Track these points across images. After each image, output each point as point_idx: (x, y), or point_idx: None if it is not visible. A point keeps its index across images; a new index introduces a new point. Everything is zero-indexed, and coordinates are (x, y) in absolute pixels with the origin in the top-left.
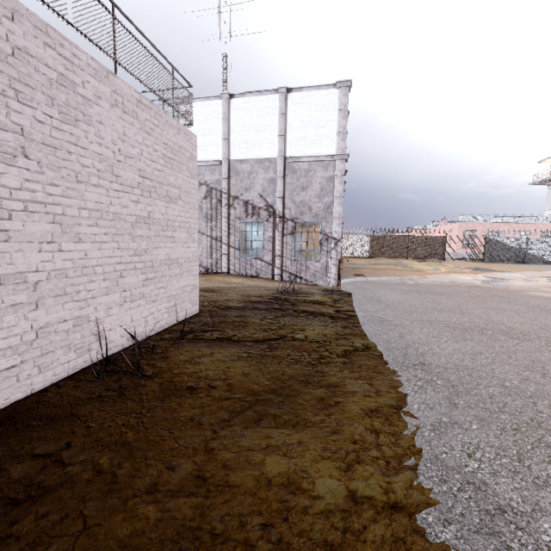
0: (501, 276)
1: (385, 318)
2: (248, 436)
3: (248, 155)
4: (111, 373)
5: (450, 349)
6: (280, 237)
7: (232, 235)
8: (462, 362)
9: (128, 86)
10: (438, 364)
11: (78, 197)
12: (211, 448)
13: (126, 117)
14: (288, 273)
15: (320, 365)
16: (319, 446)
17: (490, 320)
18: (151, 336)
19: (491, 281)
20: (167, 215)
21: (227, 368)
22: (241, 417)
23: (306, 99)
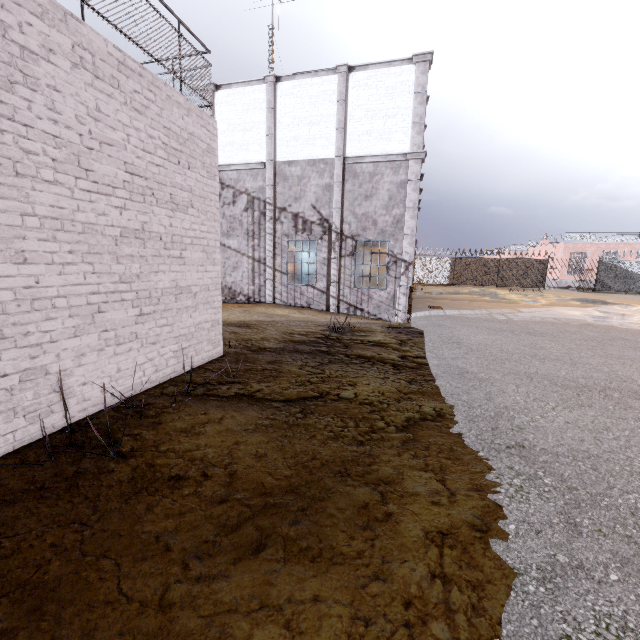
0: (621, 311)
1: (466, 370)
2: (234, 581)
3: (298, 155)
4: (74, 447)
5: (561, 422)
6: (336, 259)
7: (278, 256)
8: (581, 445)
9: (102, 39)
10: (544, 447)
11: (20, 198)
12: (169, 603)
13: (101, 85)
14: (346, 304)
15: (370, 443)
16: (348, 609)
17: (614, 375)
18: (149, 389)
19: (608, 318)
20: (172, 228)
21: (236, 445)
22: (233, 539)
23: (372, 80)
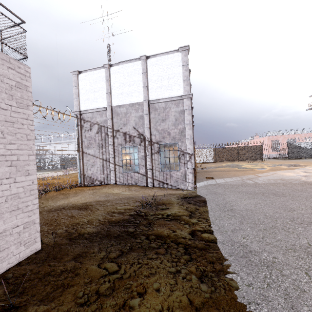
0: None
1: (249, 247)
2: None
3: (124, 102)
4: None
5: None
6: (149, 155)
7: (116, 157)
8: None
9: None
10: None
11: None
12: None
13: None
14: (158, 181)
15: None
16: None
17: None
18: None
19: (311, 176)
20: None
21: None
22: None
23: (159, 61)
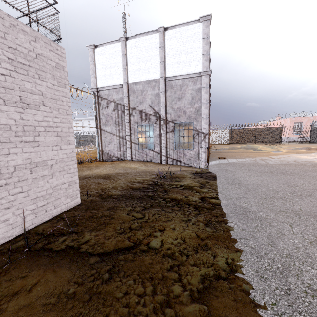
0: None
1: (248, 209)
2: None
3: (140, 78)
4: None
5: None
6: (164, 134)
7: (132, 134)
8: None
9: None
10: None
11: None
12: None
13: None
14: (171, 159)
15: None
16: None
17: None
18: (3, 244)
19: None
20: (23, 121)
21: None
22: None
23: (178, 34)
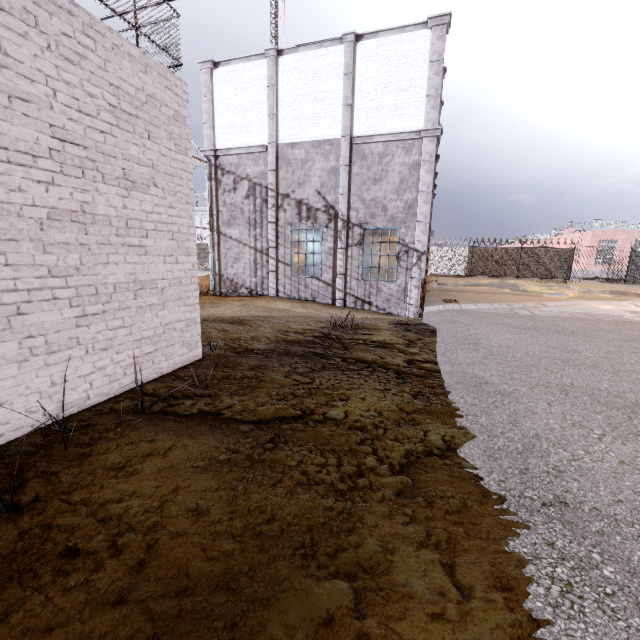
0: None
1: (485, 379)
2: None
3: (302, 136)
4: None
5: (613, 461)
6: (343, 248)
7: (281, 246)
8: None
9: None
10: (596, 505)
11: None
12: None
13: (7, 19)
14: (354, 297)
15: (353, 493)
16: None
17: None
18: (99, 403)
19: None
20: (127, 210)
21: (174, 493)
22: None
23: (382, 49)
